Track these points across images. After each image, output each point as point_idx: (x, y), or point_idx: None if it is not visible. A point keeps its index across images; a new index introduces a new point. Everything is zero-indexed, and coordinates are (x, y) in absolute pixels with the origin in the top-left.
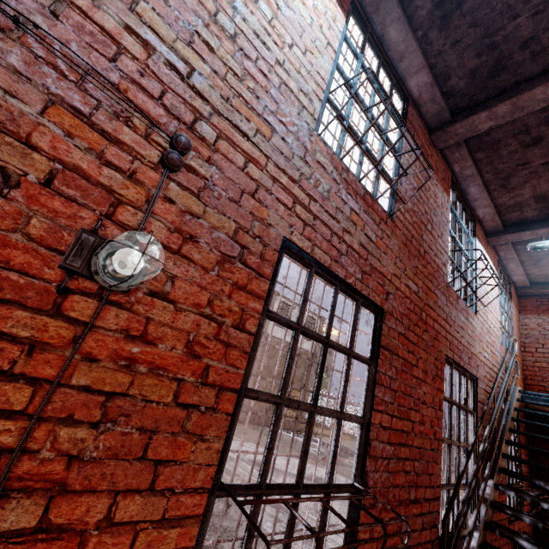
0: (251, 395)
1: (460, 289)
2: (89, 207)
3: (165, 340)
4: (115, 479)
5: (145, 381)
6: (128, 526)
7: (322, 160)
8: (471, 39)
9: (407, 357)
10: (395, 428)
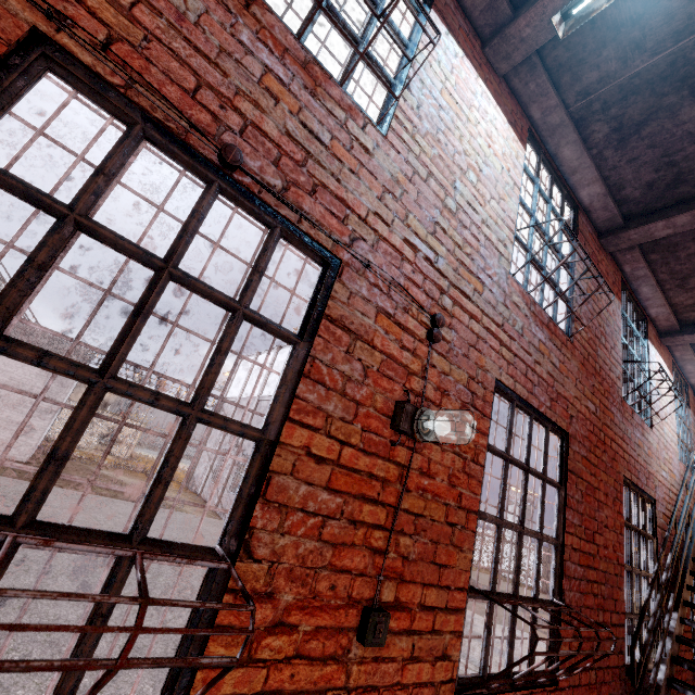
0: (483, 516)
1: (635, 403)
2: (398, 381)
3: (438, 475)
4: (422, 576)
5: (430, 505)
6: (430, 609)
7: (516, 300)
8: (649, 157)
9: (589, 480)
10: (584, 550)
